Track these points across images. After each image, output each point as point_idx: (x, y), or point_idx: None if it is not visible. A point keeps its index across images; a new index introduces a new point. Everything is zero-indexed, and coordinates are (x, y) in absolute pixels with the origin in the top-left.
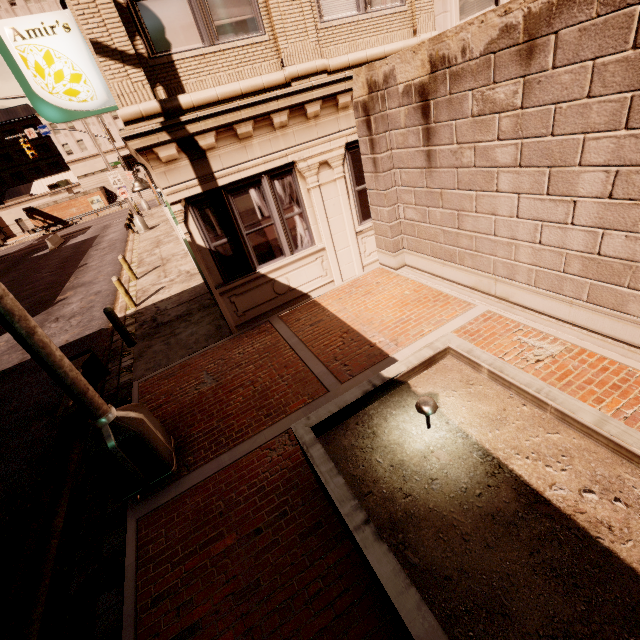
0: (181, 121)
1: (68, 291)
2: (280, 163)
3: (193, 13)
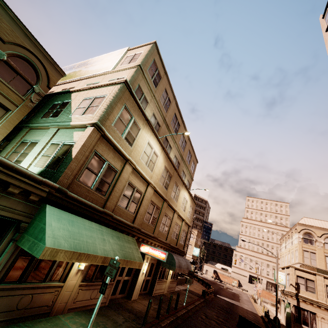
0: (298, 296)
1: (242, 302)
2: (313, 311)
3: (304, 287)
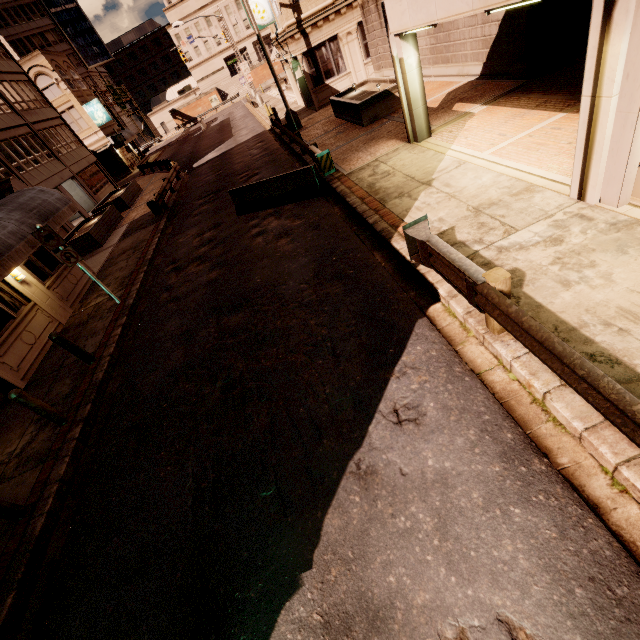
0: (302, 25)
1: (236, 132)
2: (332, 35)
3: None
